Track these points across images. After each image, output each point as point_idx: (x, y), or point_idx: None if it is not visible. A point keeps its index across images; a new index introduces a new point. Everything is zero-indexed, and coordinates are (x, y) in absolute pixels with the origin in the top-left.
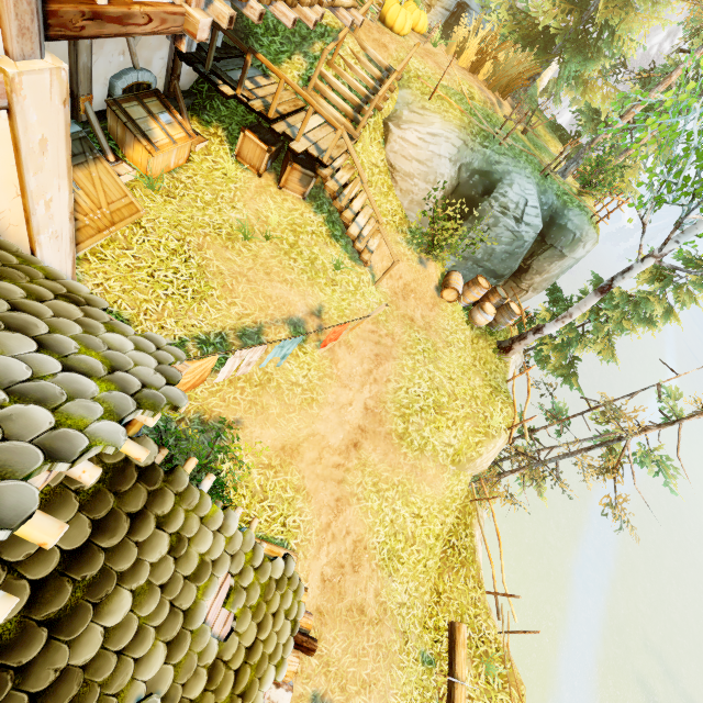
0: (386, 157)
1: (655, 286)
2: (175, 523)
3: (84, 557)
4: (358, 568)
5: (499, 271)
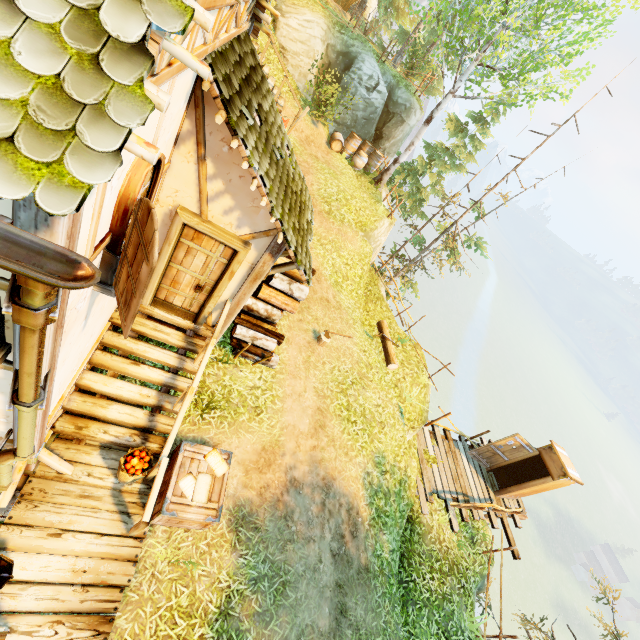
0: (277, 41)
1: (459, 137)
2: (270, 98)
3: (255, 72)
4: (320, 282)
5: (365, 133)
